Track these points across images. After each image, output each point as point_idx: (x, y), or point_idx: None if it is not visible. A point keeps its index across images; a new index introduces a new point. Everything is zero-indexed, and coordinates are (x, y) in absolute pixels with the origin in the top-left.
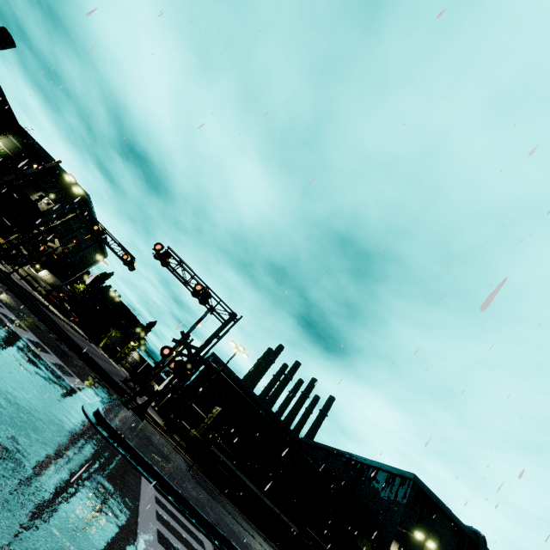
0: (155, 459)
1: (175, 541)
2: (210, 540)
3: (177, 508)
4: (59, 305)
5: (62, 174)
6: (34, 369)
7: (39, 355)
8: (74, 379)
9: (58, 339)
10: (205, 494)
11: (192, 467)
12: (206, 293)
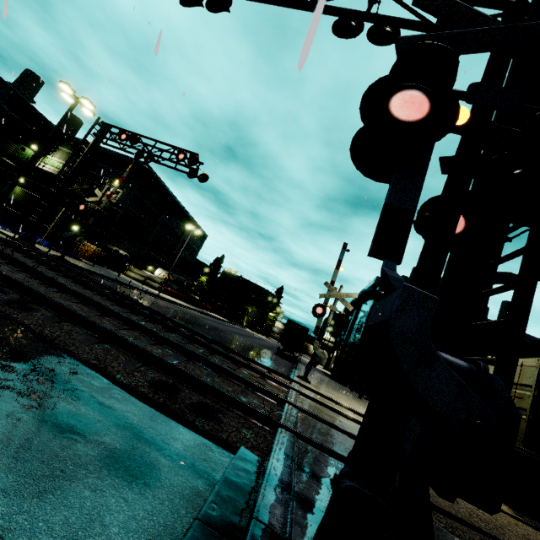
0: None
1: None
2: None
3: None
4: (182, 295)
5: (112, 155)
6: None
7: None
8: None
9: (21, 300)
10: None
11: None
12: None
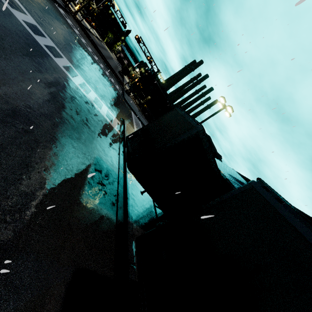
0: (133, 108)
1: (136, 119)
2: (140, 122)
3: (136, 116)
4: (89, 21)
5: None
6: (115, 88)
7: (112, 81)
8: (117, 86)
9: (107, 66)
10: (141, 117)
11: (140, 111)
12: (151, 61)
